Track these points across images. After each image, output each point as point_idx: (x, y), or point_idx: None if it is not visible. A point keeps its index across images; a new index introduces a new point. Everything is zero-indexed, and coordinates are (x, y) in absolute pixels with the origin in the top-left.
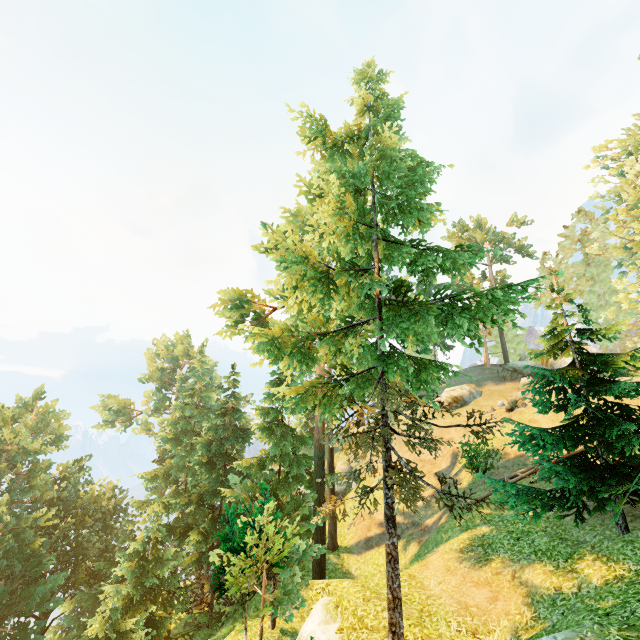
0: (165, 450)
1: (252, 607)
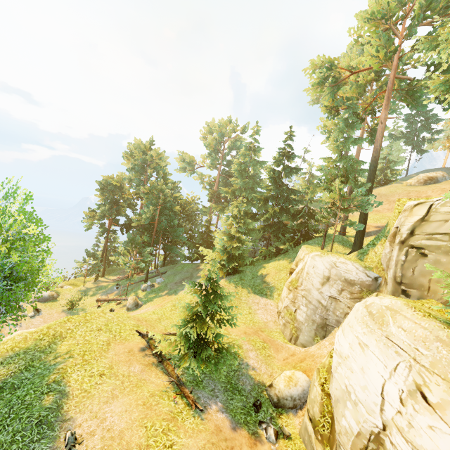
0: (214, 190)
1: (299, 248)
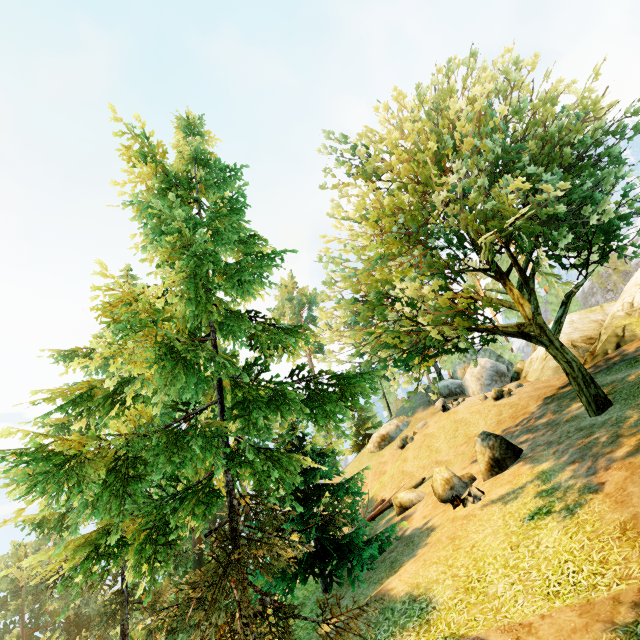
0: None
1: None
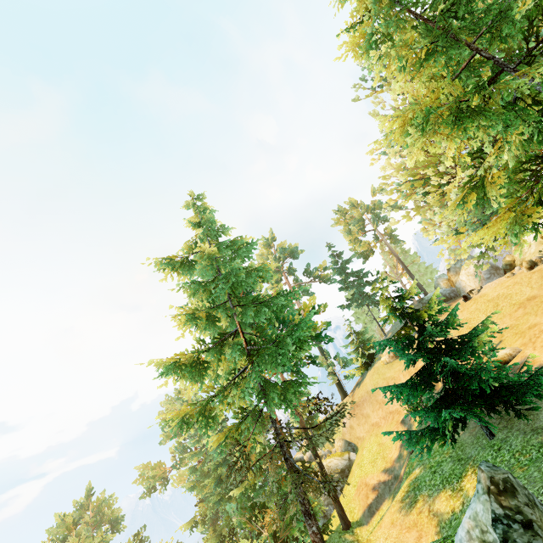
0: None
1: None
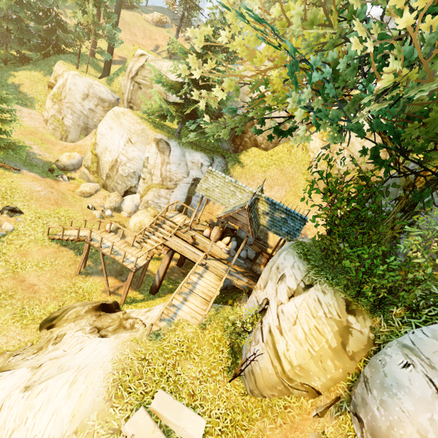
0: None
1: (52, 61)
